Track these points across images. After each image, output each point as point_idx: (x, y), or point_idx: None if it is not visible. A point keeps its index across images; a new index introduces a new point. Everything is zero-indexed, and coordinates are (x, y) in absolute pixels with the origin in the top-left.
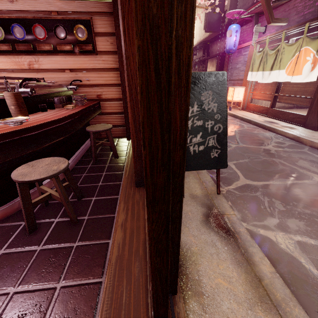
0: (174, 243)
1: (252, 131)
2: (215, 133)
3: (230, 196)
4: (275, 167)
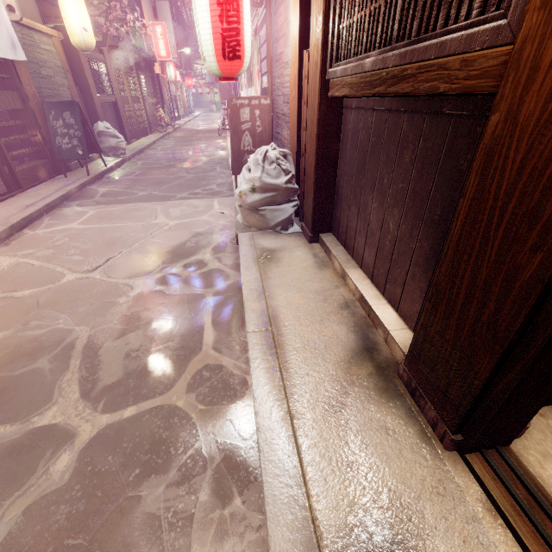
0: (6, 159)
1: (211, 155)
2: (77, 137)
3: (106, 181)
4: (168, 172)
